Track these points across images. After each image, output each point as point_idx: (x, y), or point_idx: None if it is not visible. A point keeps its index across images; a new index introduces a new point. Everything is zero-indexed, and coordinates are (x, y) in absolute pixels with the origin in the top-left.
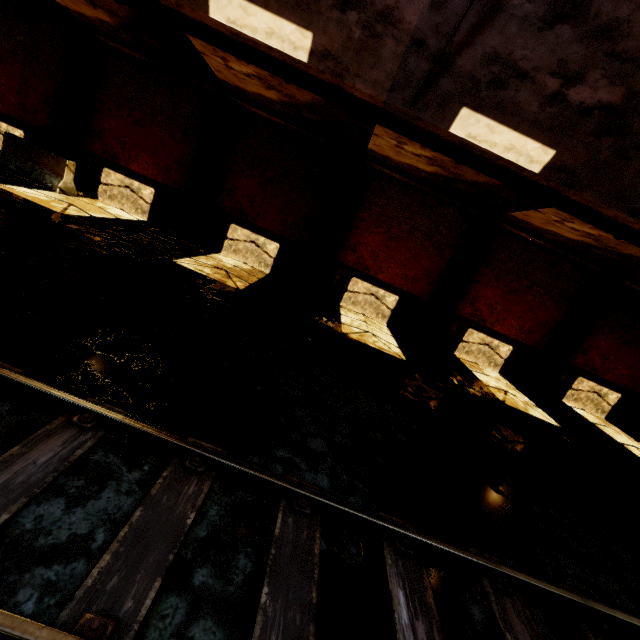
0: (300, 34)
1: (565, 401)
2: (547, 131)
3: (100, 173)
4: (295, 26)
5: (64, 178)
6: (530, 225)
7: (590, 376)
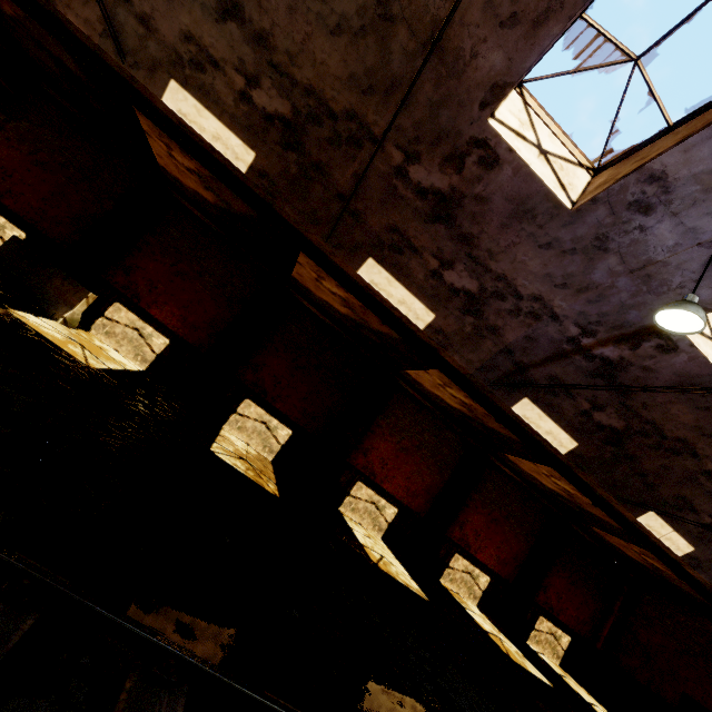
0: (425, 312)
1: (529, 643)
2: (575, 430)
3: (108, 305)
4: (424, 306)
5: (75, 308)
6: (516, 466)
7: (549, 615)
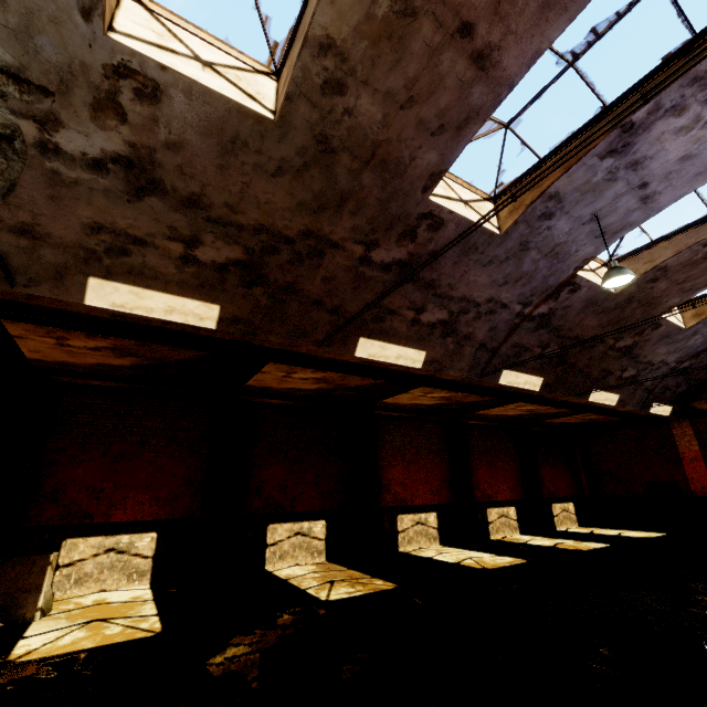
0: (418, 353)
1: (558, 529)
2: (538, 370)
3: (56, 552)
4: (415, 350)
5: (44, 587)
6: (484, 415)
7: (555, 500)
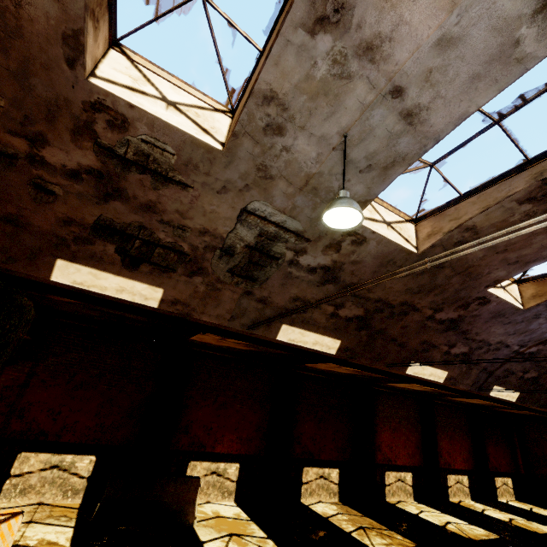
0: (443, 373)
1: (499, 499)
2: (517, 387)
3: (185, 469)
4: (442, 370)
5: (196, 501)
6: (450, 399)
7: (497, 474)
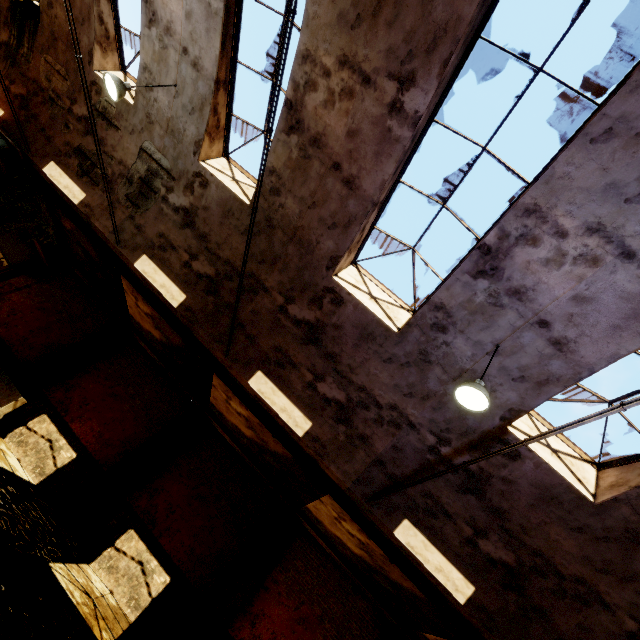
0: (304, 420)
1: None
2: (467, 566)
3: (35, 416)
4: (302, 414)
5: (0, 409)
6: None
7: None
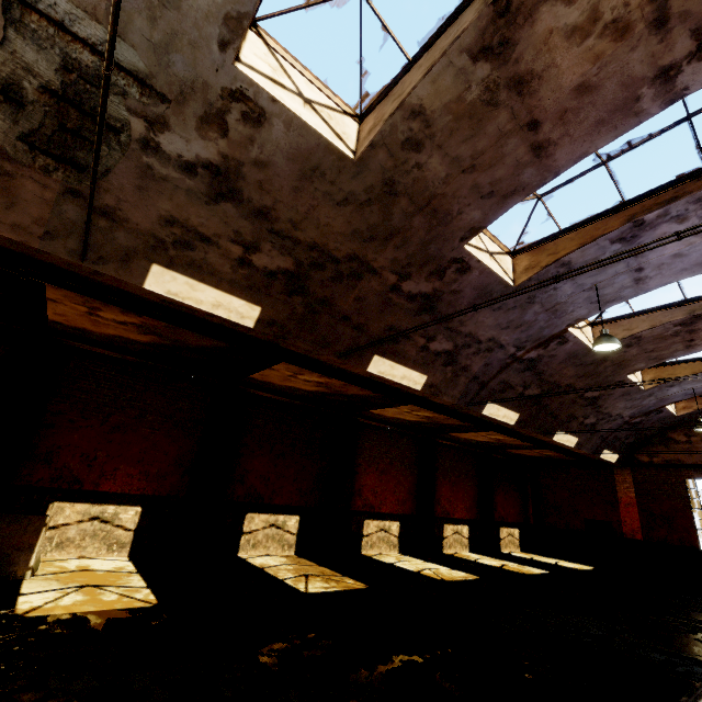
0: (420, 377)
1: (502, 551)
2: (517, 406)
3: (42, 513)
4: (419, 373)
5: (36, 547)
6: (456, 437)
7: (504, 524)
